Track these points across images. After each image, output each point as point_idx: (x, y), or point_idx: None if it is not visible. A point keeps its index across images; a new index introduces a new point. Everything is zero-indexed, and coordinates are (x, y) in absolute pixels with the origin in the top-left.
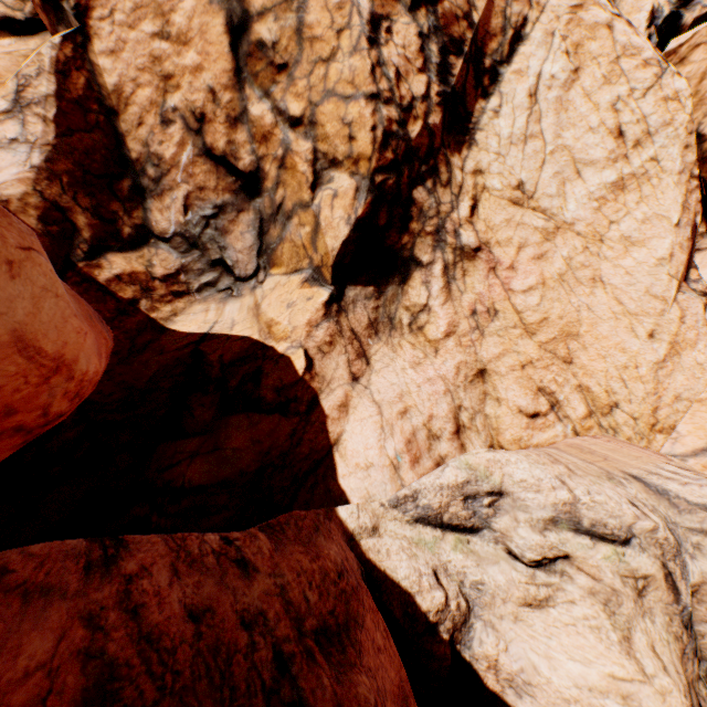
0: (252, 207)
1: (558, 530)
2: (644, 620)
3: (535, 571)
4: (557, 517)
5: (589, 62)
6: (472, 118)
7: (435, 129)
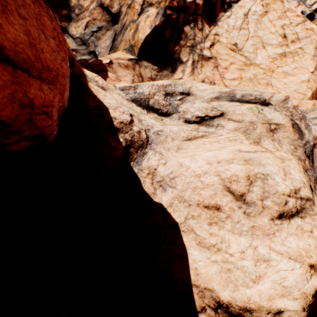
0: (113, 28)
1: (219, 101)
2: (273, 142)
3: (199, 127)
4: (220, 96)
5: (272, 11)
6: (217, 17)
7: (199, 6)
